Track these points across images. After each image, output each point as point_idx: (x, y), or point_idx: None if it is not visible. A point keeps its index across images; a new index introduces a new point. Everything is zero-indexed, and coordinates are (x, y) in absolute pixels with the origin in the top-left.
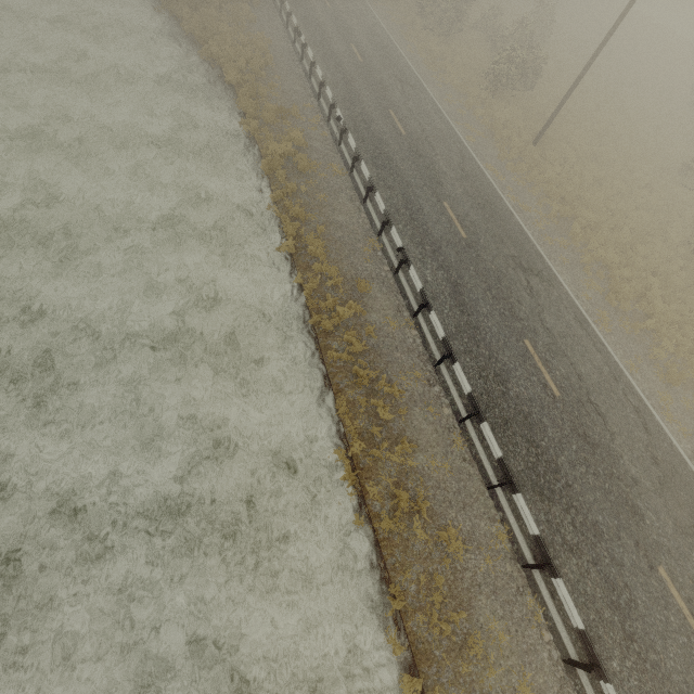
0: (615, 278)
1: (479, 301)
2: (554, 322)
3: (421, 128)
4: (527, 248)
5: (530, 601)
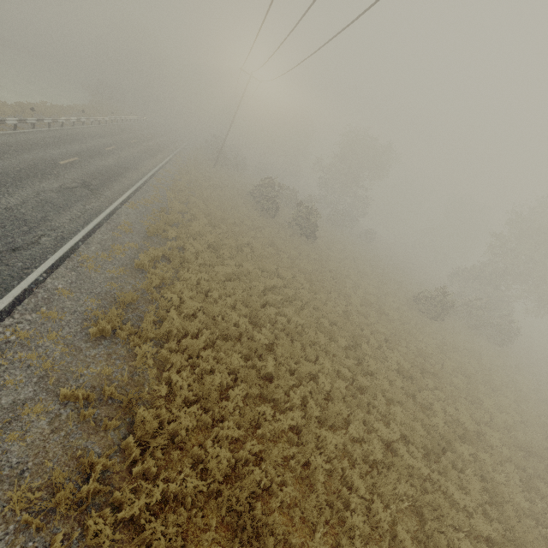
0: (194, 177)
1: (110, 140)
2: (138, 156)
3: (158, 141)
4: (159, 157)
5: (2, 128)
